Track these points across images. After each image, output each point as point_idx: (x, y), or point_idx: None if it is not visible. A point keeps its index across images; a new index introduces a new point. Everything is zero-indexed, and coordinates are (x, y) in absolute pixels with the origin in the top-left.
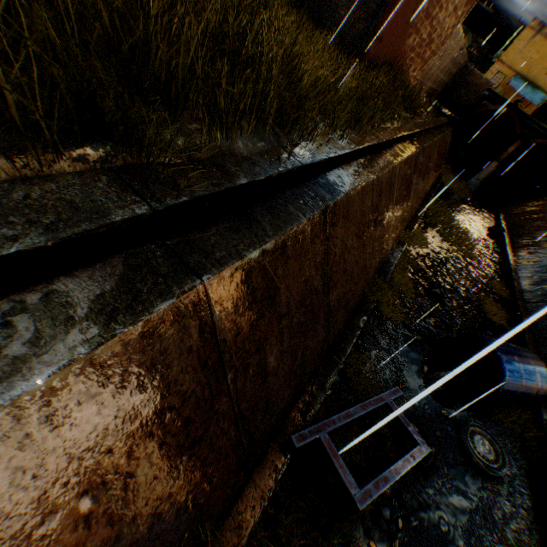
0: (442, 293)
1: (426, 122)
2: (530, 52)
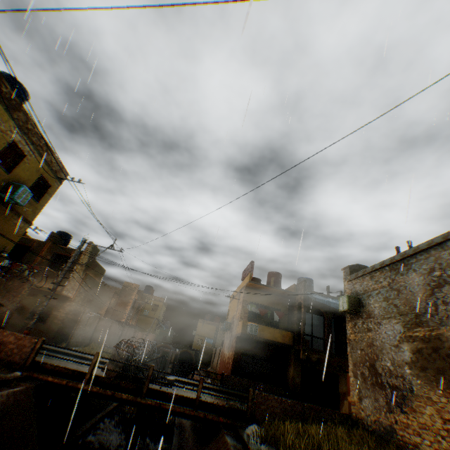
0: None
1: None
2: None
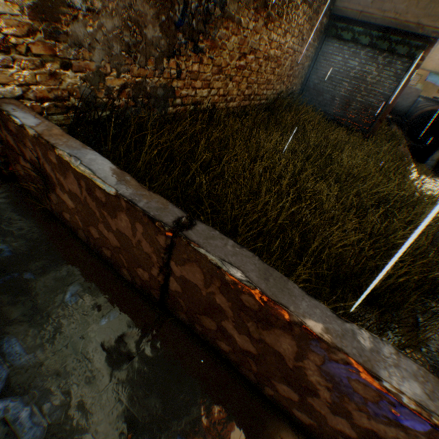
0: None
1: None
2: (436, 55)
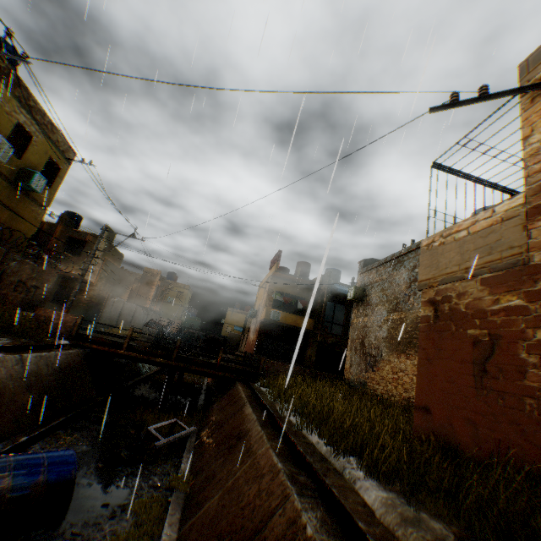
0: None
1: None
2: None
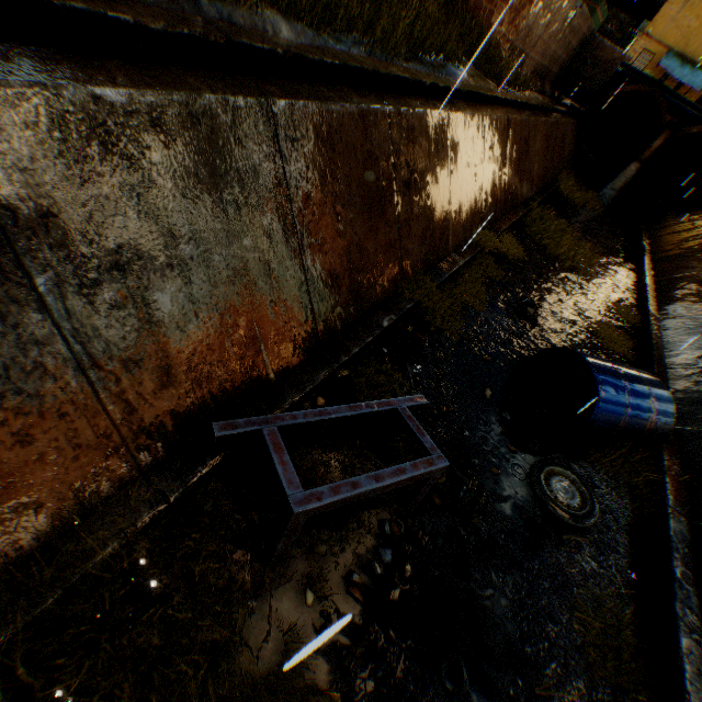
0: (532, 309)
1: (525, 100)
2: (687, 19)
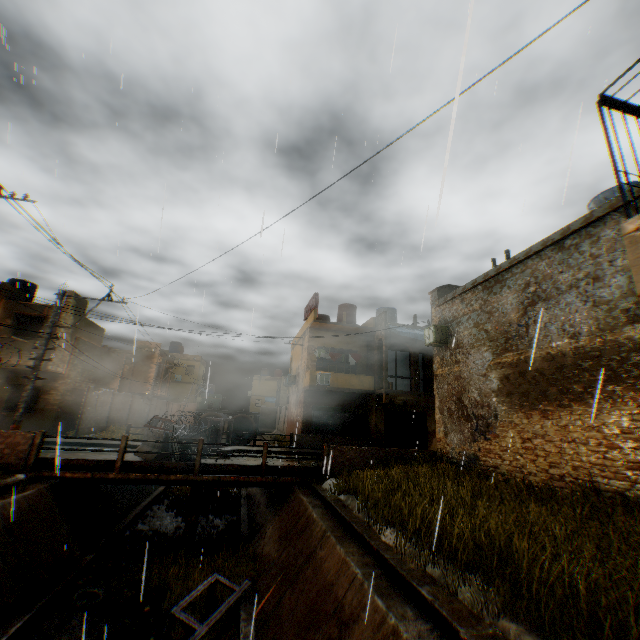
0: None
1: None
2: None
